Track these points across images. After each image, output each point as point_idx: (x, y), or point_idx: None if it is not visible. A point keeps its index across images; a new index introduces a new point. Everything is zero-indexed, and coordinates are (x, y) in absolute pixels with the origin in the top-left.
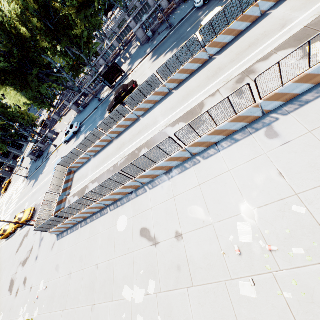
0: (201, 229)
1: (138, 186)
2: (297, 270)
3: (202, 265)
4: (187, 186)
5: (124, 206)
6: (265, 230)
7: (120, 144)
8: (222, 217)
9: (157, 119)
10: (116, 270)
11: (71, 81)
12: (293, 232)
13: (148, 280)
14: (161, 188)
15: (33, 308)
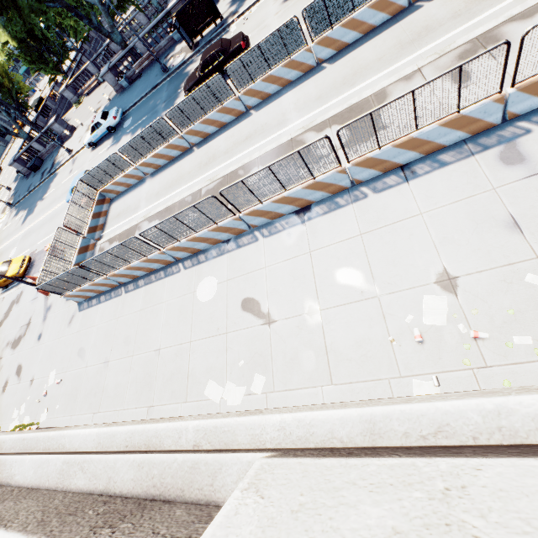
0: (356, 304)
1: (242, 230)
2: (515, 367)
3: (351, 356)
4: (337, 236)
5: (212, 262)
6: (472, 309)
7: (207, 157)
8: (397, 286)
9: (286, 116)
10: (194, 358)
11: (108, 16)
12: (519, 314)
13: (253, 374)
14: (287, 237)
15: (37, 409)
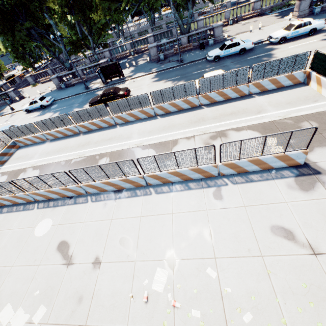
0: (122, 263)
1: (82, 193)
2: None
3: (105, 303)
4: (129, 213)
5: (55, 209)
6: (178, 283)
7: (85, 142)
8: (147, 257)
9: (132, 135)
10: (7, 281)
11: (66, 55)
12: (199, 293)
13: (40, 304)
14: (104, 205)
15: None
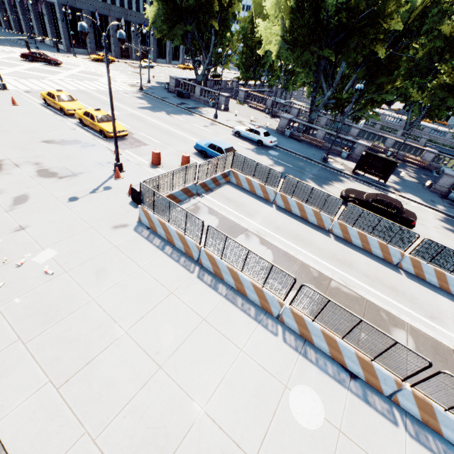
0: None
1: (380, 387)
2: None
3: None
4: None
5: (323, 377)
6: None
7: (344, 257)
8: None
9: (442, 317)
10: None
11: (323, 105)
12: None
13: None
14: None
15: None
